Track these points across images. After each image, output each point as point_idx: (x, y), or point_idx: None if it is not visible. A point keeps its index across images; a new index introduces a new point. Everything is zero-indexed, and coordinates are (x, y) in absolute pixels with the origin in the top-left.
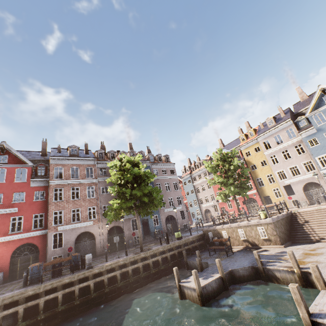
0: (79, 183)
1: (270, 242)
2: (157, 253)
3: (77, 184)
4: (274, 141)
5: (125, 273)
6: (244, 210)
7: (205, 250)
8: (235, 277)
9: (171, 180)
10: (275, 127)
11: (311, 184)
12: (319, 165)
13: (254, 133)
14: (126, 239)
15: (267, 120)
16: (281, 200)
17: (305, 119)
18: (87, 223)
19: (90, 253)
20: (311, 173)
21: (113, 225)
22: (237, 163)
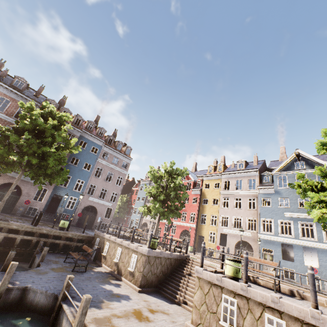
0: None
1: (132, 278)
2: (5, 229)
3: None
4: (235, 184)
5: None
6: (135, 228)
7: None
8: (26, 299)
9: (118, 172)
10: (242, 171)
11: (245, 243)
12: (261, 227)
13: (223, 168)
14: (18, 204)
15: (239, 162)
16: (212, 246)
17: (271, 177)
18: None
19: None
20: (250, 232)
21: (11, 182)
22: (179, 183)
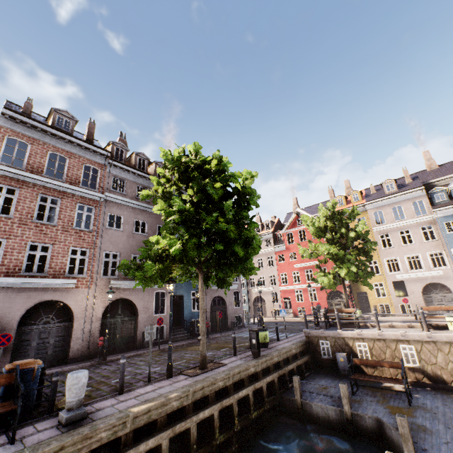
0: (61, 190)
1: None
2: (245, 379)
3: (57, 192)
4: (392, 214)
5: (177, 436)
6: (422, 310)
7: (316, 376)
8: None
9: None
10: (398, 194)
11: (435, 285)
12: None
13: (360, 197)
14: (138, 329)
15: (385, 183)
16: (385, 302)
17: (445, 193)
18: (62, 283)
19: (83, 370)
20: (441, 270)
21: (118, 297)
22: (361, 230)
